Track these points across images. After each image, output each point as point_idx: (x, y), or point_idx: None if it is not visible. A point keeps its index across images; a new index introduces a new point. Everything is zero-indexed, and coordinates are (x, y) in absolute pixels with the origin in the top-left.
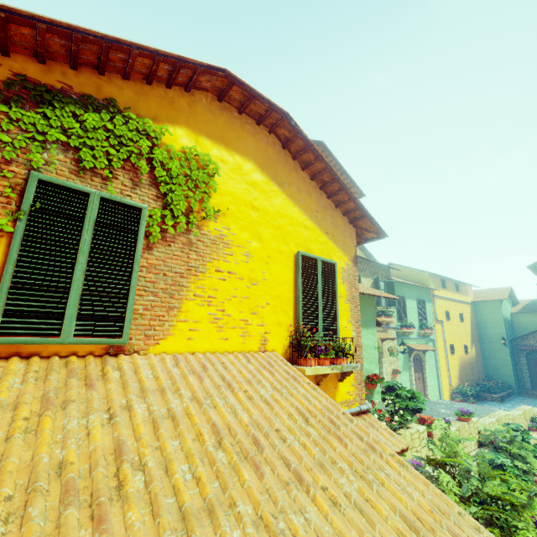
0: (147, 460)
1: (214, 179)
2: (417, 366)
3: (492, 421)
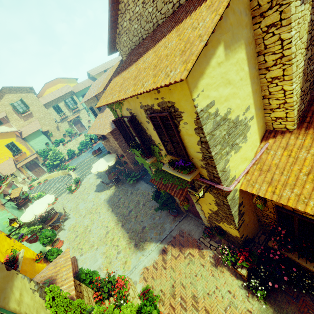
0: None
1: None
2: None
3: None
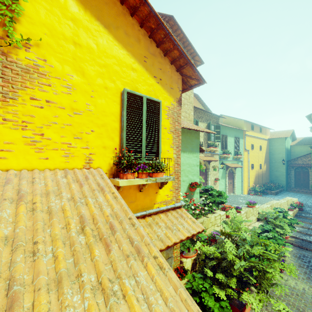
0: None
1: (18, 3)
2: (230, 176)
3: (268, 206)
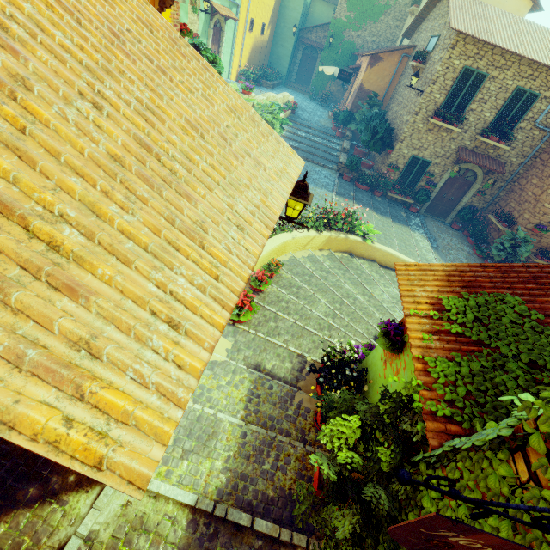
0: (11, 12)
1: None
2: (216, 36)
3: (264, 99)
